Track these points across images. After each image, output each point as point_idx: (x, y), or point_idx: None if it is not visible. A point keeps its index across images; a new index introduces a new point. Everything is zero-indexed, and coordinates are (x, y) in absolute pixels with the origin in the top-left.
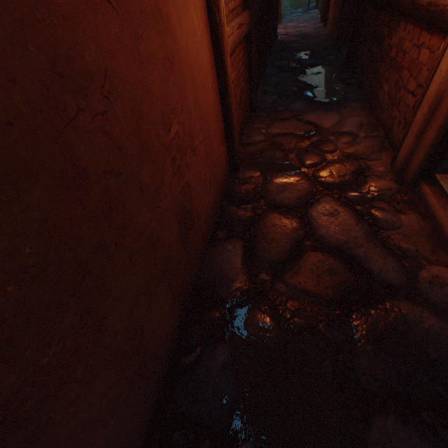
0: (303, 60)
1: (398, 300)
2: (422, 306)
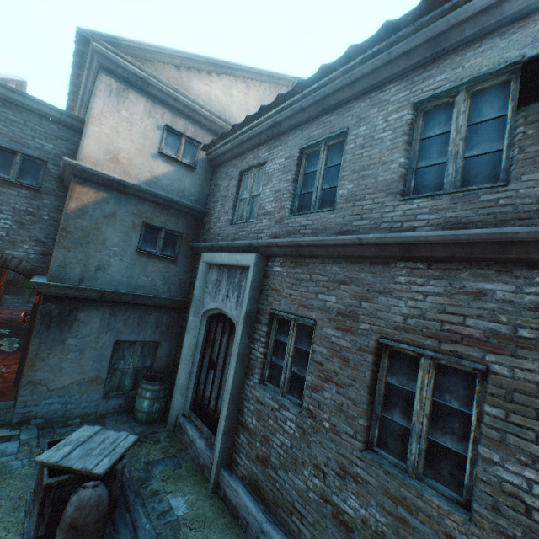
0: (5, 333)
1: (0, 383)
2: (6, 382)
